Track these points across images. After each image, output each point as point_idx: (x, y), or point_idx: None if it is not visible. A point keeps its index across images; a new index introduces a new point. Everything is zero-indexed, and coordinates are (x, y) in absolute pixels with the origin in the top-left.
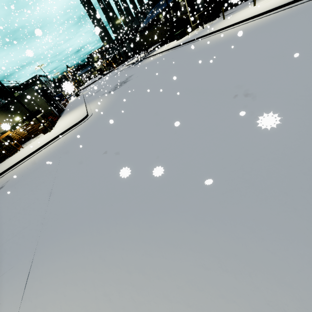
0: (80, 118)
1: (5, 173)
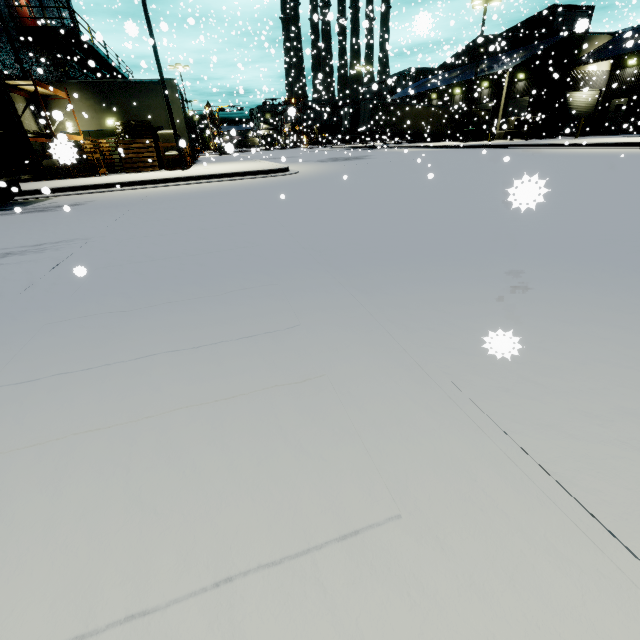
0: (273, 167)
1: (73, 192)
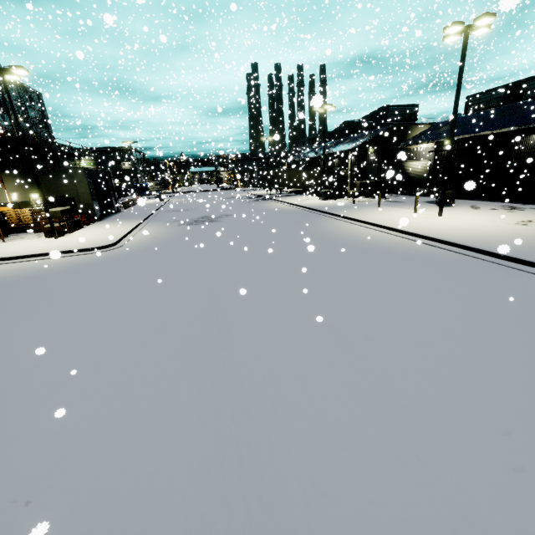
0: (102, 243)
1: None
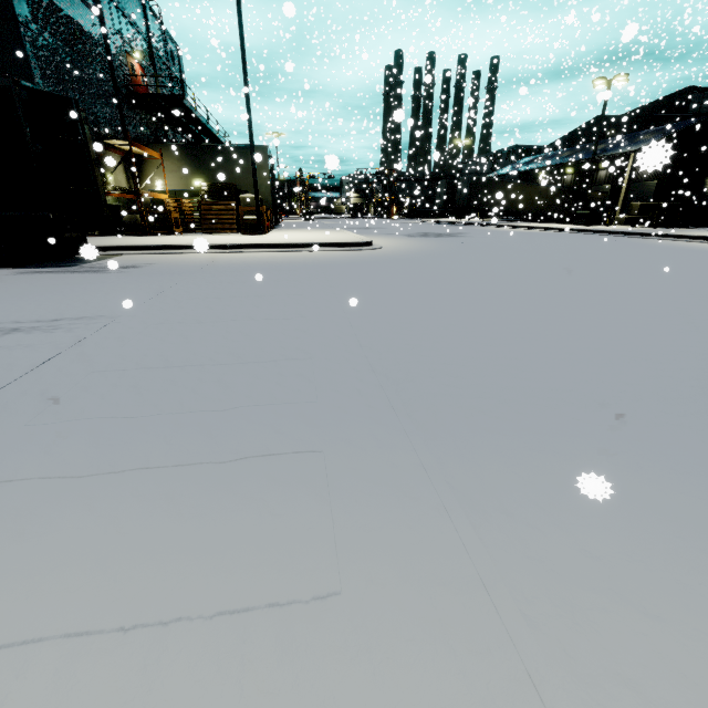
0: (355, 240)
1: (139, 252)
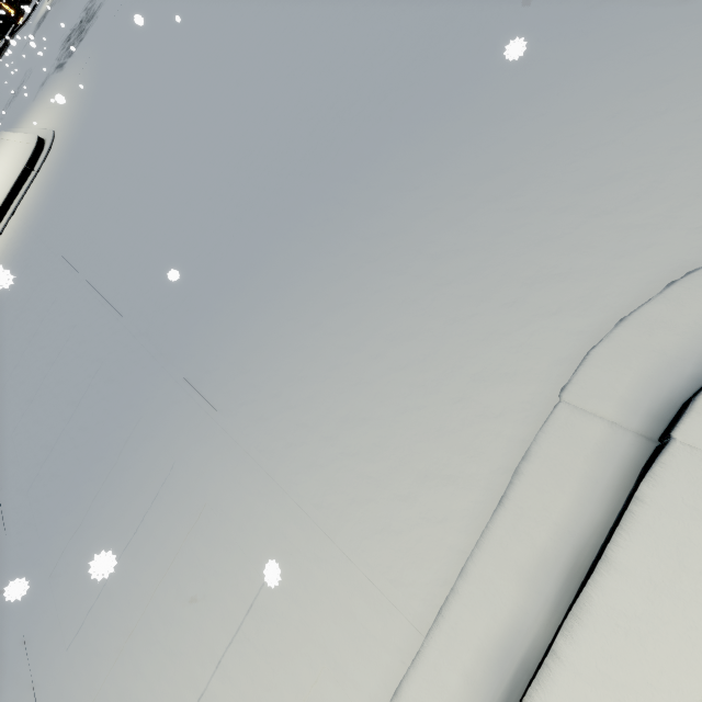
0: (25, 154)
1: None
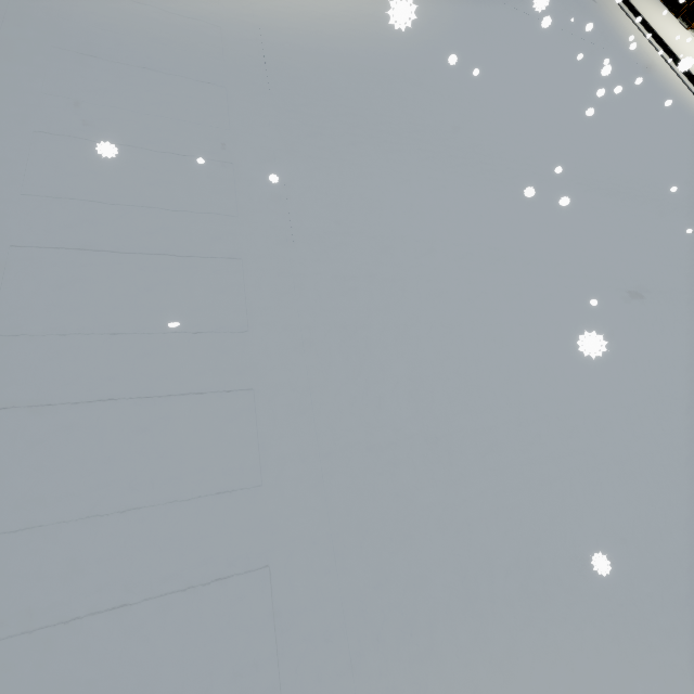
0: None
1: (620, 3)
